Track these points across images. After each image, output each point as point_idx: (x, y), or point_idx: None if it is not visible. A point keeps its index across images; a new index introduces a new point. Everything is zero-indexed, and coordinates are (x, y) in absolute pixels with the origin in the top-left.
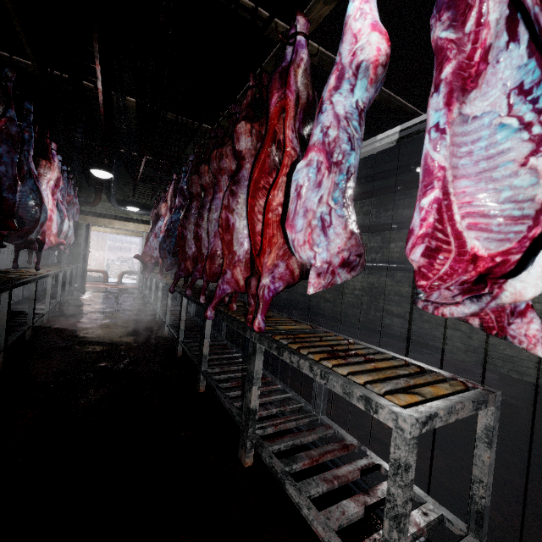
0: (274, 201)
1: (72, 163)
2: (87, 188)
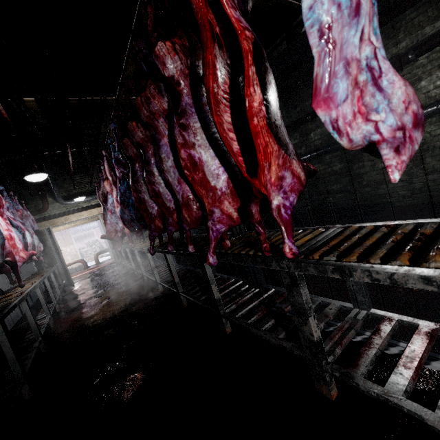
0: (253, 100)
1: (7, 183)
2: (32, 198)
